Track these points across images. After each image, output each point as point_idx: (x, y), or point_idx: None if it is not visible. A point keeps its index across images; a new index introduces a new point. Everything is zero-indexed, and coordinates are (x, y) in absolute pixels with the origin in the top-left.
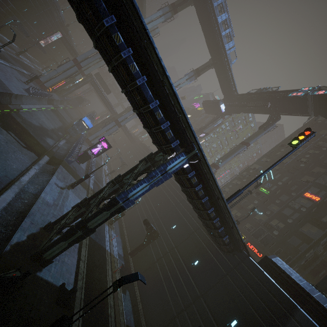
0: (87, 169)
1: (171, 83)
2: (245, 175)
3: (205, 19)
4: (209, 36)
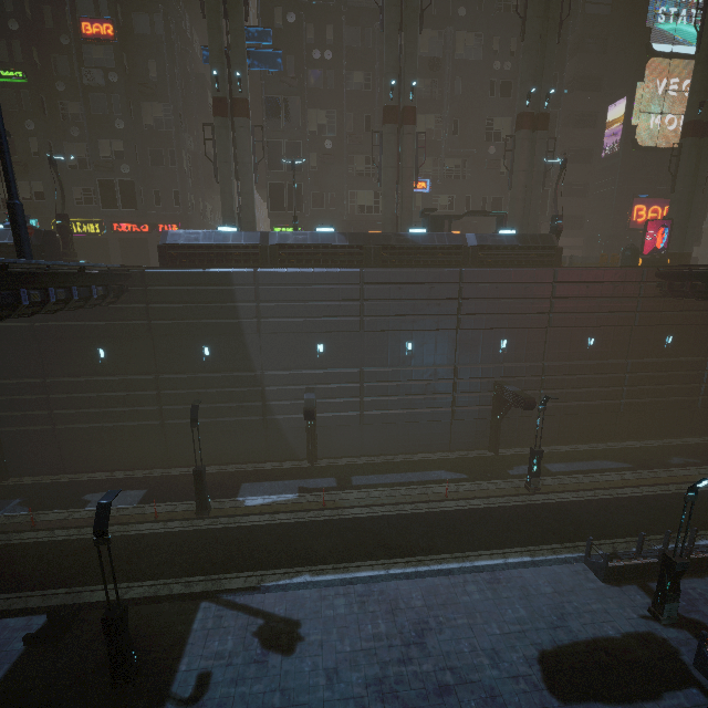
0: None
1: None
2: None
3: None
4: None
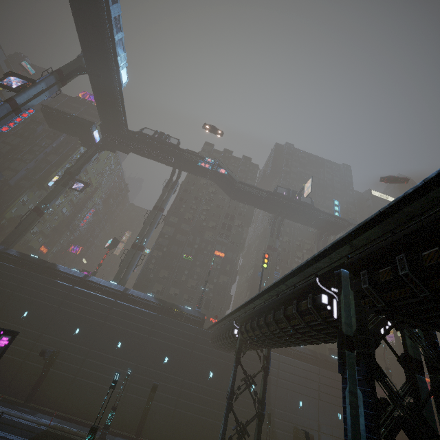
0: None
1: None
2: (162, 242)
3: None
4: (88, 24)
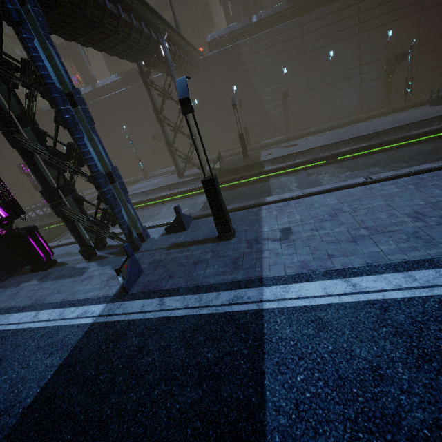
0: None
1: None
2: None
3: None
4: None
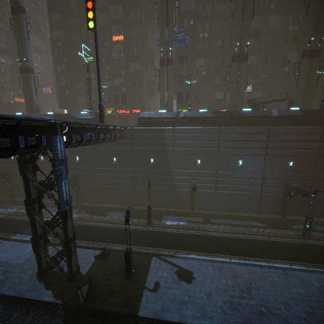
0: None
1: None
2: (59, 53)
3: None
4: None
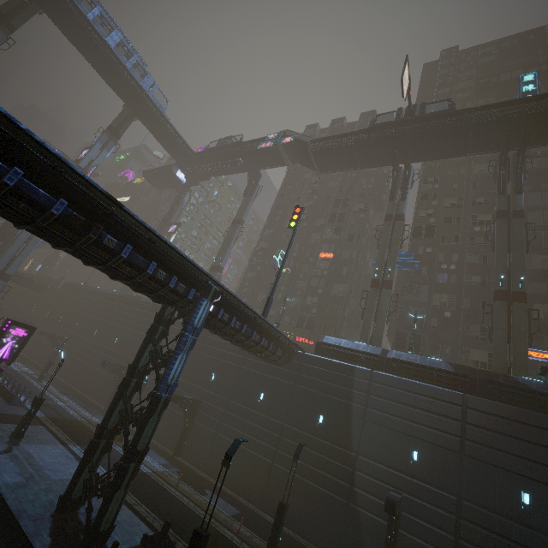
0: (3, 394)
1: (165, 239)
2: (256, 261)
3: (83, 42)
4: (104, 69)
